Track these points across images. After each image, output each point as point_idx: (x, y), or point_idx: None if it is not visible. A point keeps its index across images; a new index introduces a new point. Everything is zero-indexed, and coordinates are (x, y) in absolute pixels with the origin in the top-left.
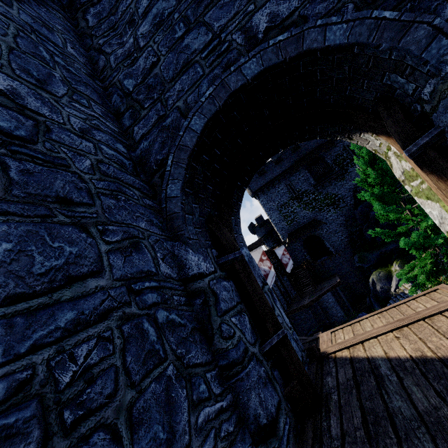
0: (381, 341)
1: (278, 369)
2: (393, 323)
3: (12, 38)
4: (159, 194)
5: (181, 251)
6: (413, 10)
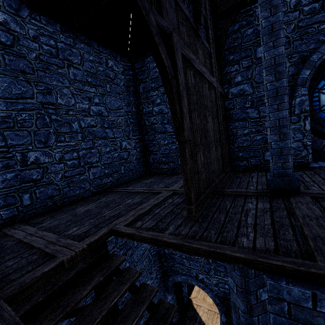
0: (203, 310)
1: (178, 311)
2: (209, 306)
3: (147, 264)
4: (166, 280)
5: (167, 294)
6: (222, 303)
